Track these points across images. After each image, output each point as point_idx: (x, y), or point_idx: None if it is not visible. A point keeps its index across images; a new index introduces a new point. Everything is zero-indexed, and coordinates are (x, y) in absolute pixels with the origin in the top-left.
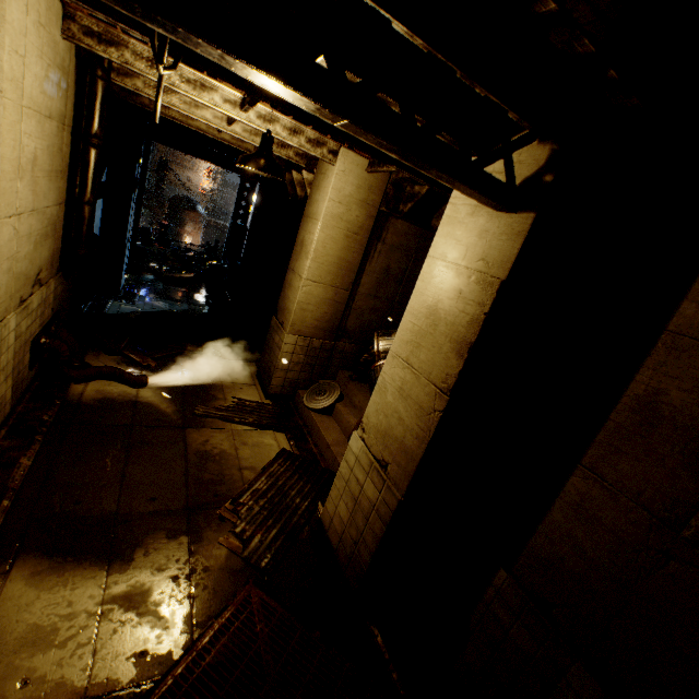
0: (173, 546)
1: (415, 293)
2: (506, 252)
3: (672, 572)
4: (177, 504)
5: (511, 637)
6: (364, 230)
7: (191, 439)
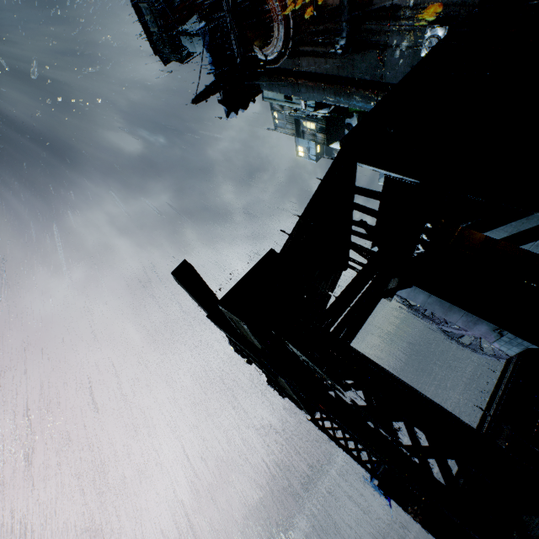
0: None
1: None
2: None
3: None
4: None
5: None
6: None
7: None
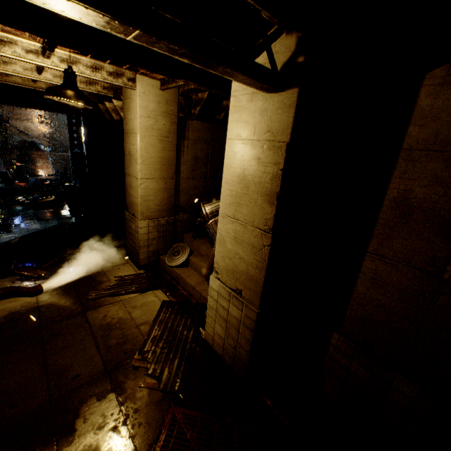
0: (105, 405)
1: (225, 168)
2: (284, 122)
3: (443, 303)
4: (97, 371)
5: (352, 372)
6: (172, 134)
7: (93, 319)
